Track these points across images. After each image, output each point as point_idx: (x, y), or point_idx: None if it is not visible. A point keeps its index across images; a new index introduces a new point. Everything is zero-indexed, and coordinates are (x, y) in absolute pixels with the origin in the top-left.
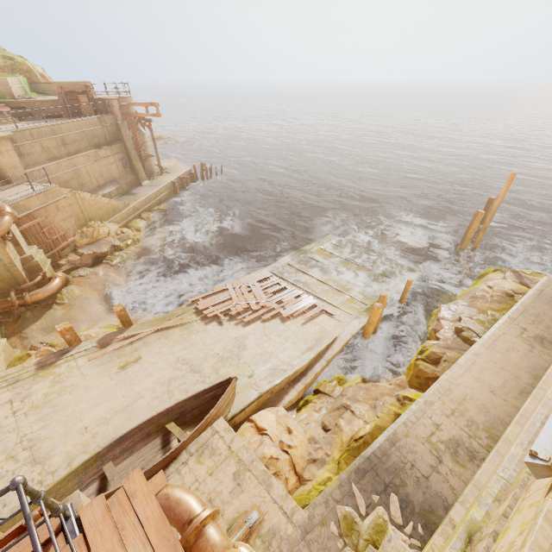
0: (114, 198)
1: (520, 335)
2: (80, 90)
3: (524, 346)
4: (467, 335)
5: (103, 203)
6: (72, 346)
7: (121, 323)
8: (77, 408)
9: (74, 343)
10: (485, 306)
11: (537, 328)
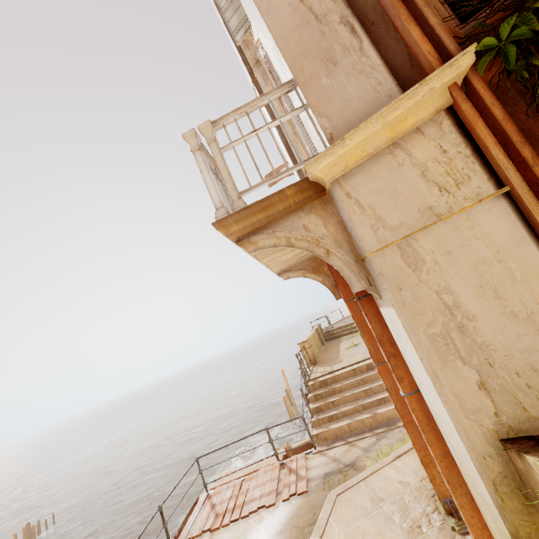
0: None
1: None
2: None
3: None
4: None
5: None
6: None
7: None
8: None
9: None
10: None
11: None
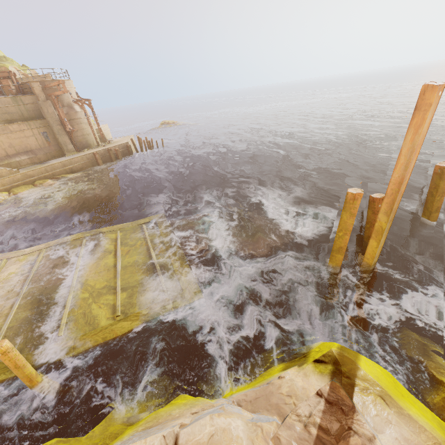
0: (24, 166)
1: None
2: (5, 76)
3: None
4: None
5: None
6: None
7: None
8: None
9: None
10: None
11: None
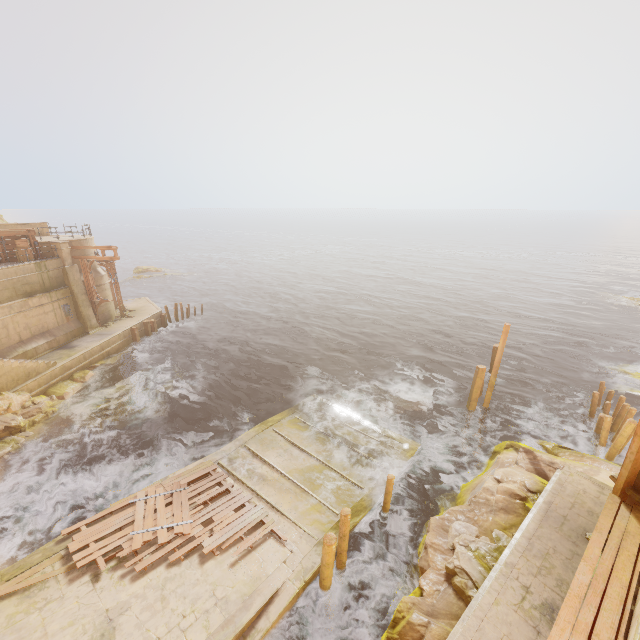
0: (41, 355)
1: (520, 603)
2: (20, 234)
3: (526, 631)
4: (461, 583)
5: (10, 367)
6: None
7: None
8: None
9: None
10: (488, 520)
11: (545, 584)
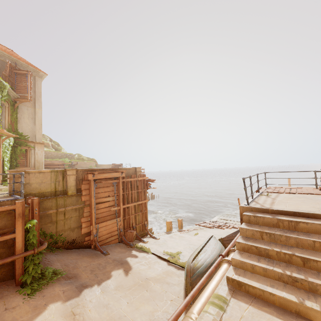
0: None
1: None
2: (119, 165)
3: None
4: None
5: None
6: (170, 231)
7: (179, 227)
8: (193, 240)
9: (171, 230)
10: None
11: None
